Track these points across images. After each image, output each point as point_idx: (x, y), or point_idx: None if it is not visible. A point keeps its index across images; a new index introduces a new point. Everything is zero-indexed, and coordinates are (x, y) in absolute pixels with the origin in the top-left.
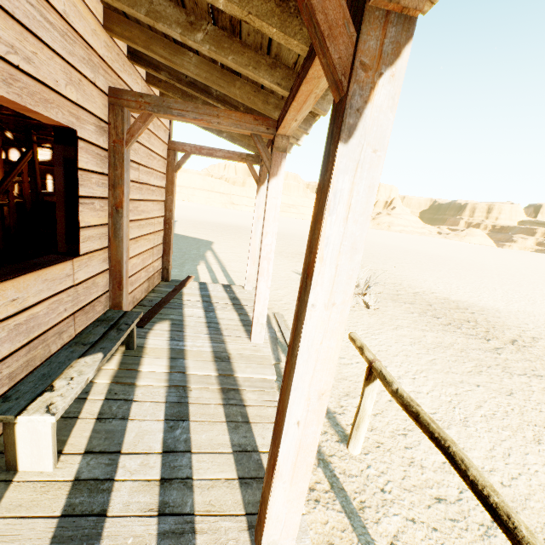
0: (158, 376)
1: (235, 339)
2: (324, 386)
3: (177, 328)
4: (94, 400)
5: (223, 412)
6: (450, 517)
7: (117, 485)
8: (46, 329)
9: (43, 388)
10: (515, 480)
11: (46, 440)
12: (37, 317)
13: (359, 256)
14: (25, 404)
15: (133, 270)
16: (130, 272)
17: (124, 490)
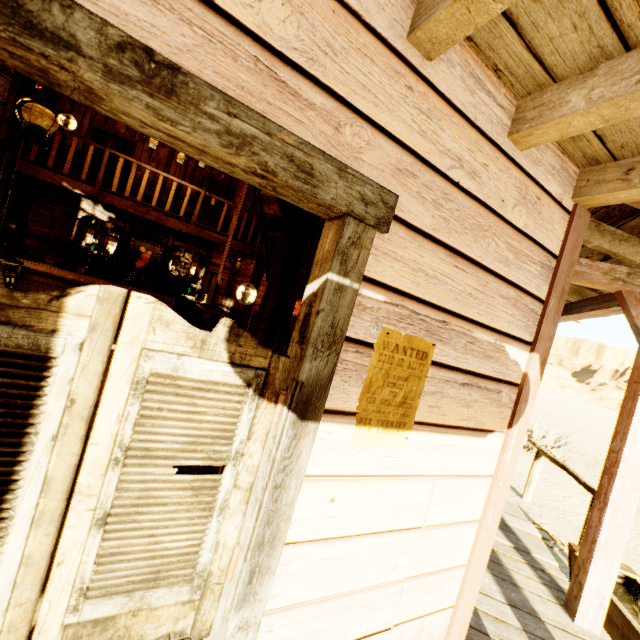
0: None
1: None
2: None
3: None
4: None
5: None
6: (579, 534)
7: None
8: None
9: None
10: (637, 550)
11: None
12: None
13: None
14: None
15: None
16: None
17: None
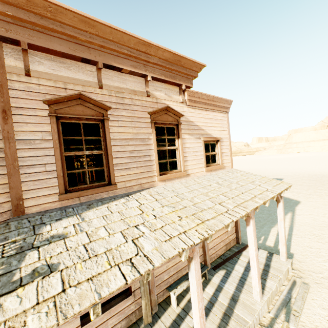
0: (208, 295)
1: (247, 292)
2: (198, 321)
3: (226, 275)
4: (190, 294)
5: (218, 321)
6: None
7: (184, 321)
8: (181, 268)
9: (176, 287)
10: None
11: (174, 300)
12: (179, 265)
13: (196, 294)
14: (172, 289)
15: (215, 244)
16: (213, 245)
17: (184, 324)
